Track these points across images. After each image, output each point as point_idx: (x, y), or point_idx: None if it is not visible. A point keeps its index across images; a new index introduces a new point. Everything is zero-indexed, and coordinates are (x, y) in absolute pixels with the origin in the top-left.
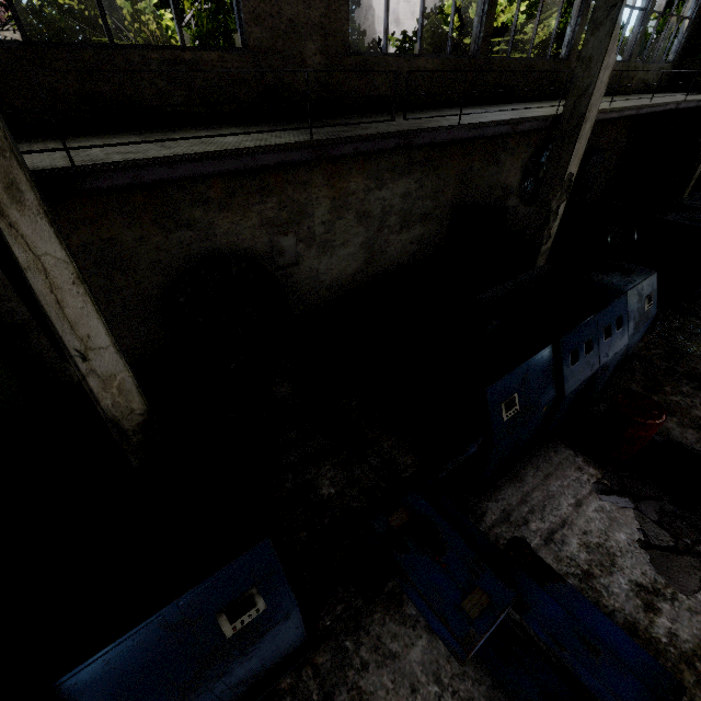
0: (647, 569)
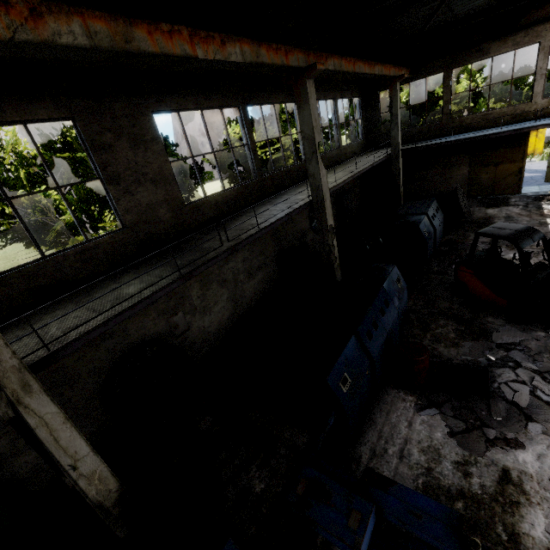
0: (457, 449)
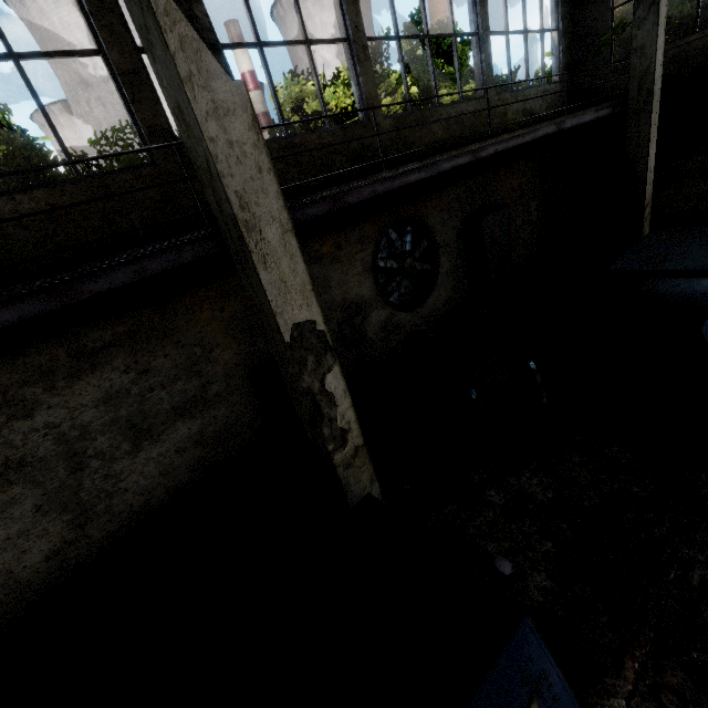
0: None
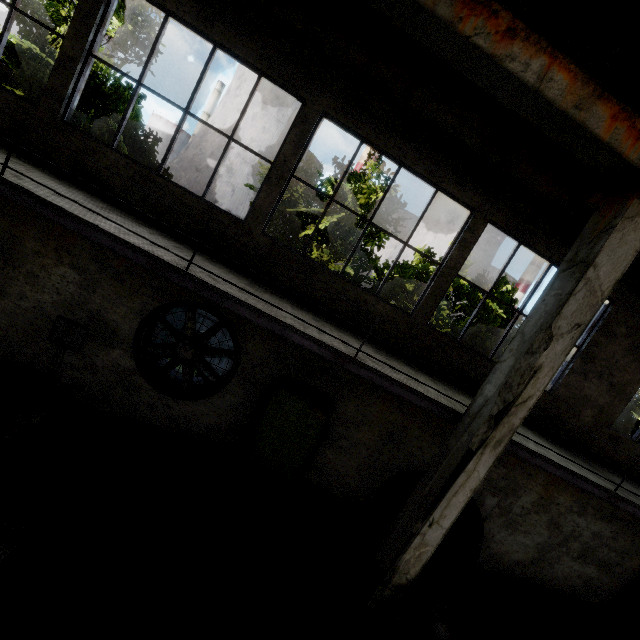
0: None
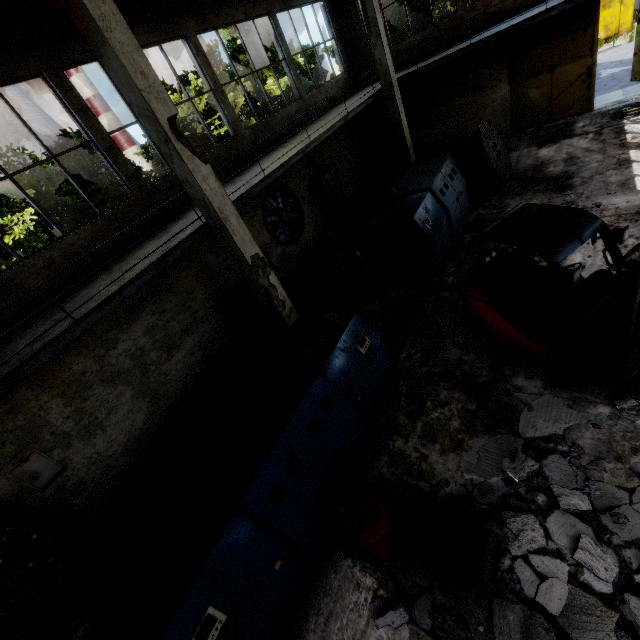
0: None
